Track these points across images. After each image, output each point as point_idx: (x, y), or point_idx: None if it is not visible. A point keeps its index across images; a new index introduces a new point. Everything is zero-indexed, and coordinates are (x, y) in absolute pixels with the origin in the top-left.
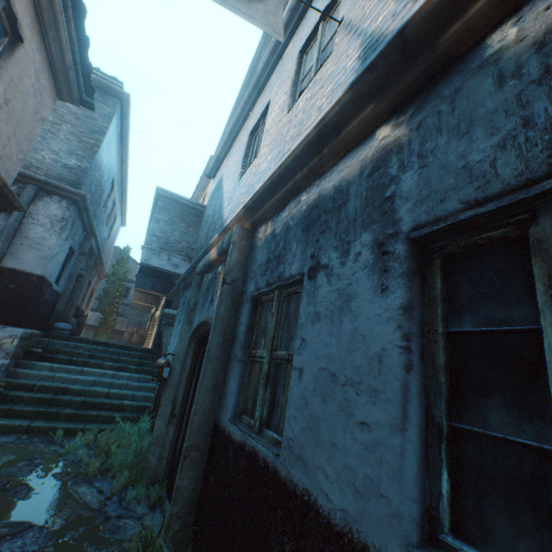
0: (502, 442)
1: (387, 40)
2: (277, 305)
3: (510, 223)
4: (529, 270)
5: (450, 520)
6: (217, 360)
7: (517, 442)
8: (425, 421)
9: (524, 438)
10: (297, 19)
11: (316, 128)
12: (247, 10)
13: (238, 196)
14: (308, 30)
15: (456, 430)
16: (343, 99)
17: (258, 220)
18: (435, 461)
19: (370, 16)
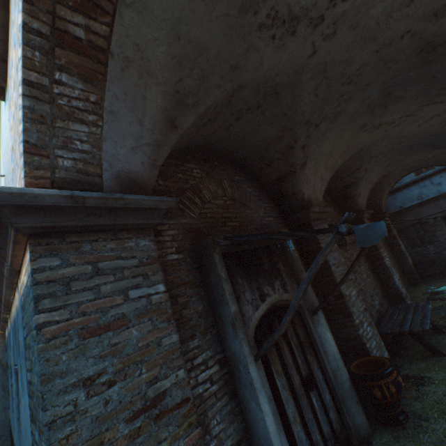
0: None
1: None
2: None
3: None
4: None
5: None
6: (3, 397)
7: None
8: None
9: None
10: None
11: None
12: None
13: None
14: None
15: None
16: None
17: (3, 330)
18: None
19: None
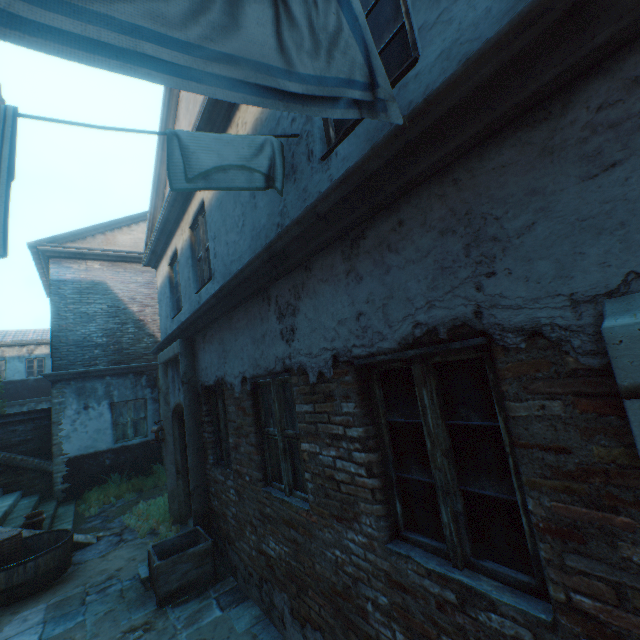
0: None
1: None
2: None
3: None
4: None
5: None
6: None
7: None
8: None
9: None
10: None
11: None
12: None
13: None
14: None
15: None
16: None
17: None
18: None
19: None
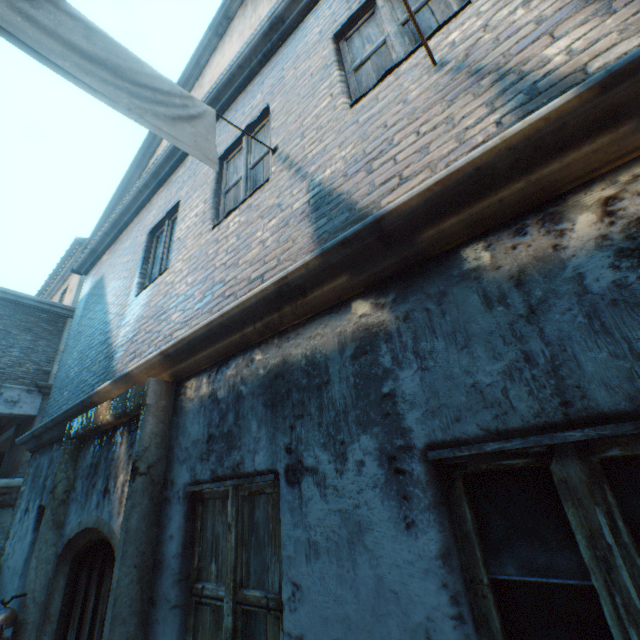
0: None
1: (363, 222)
2: (235, 511)
3: (529, 454)
4: (558, 507)
5: None
6: (132, 614)
7: None
8: None
9: None
10: None
11: (277, 284)
12: (173, 131)
13: (139, 318)
14: (228, 138)
15: None
16: (312, 264)
17: (184, 370)
18: None
19: (314, 162)
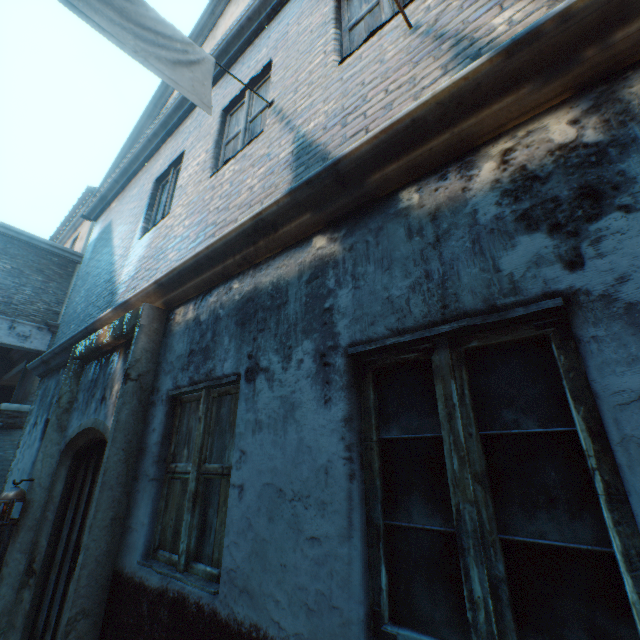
0: (422, 531)
1: (324, 165)
2: (205, 408)
3: (420, 349)
4: (433, 387)
5: (389, 610)
6: (118, 484)
7: (432, 529)
8: (366, 524)
9: (436, 525)
10: (219, 71)
11: (253, 219)
12: (172, 74)
13: (141, 258)
14: (233, 91)
15: (390, 527)
16: (282, 201)
17: (175, 299)
18: (375, 559)
19: (302, 116)
